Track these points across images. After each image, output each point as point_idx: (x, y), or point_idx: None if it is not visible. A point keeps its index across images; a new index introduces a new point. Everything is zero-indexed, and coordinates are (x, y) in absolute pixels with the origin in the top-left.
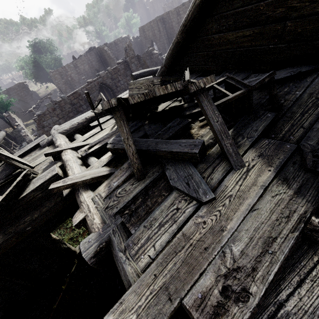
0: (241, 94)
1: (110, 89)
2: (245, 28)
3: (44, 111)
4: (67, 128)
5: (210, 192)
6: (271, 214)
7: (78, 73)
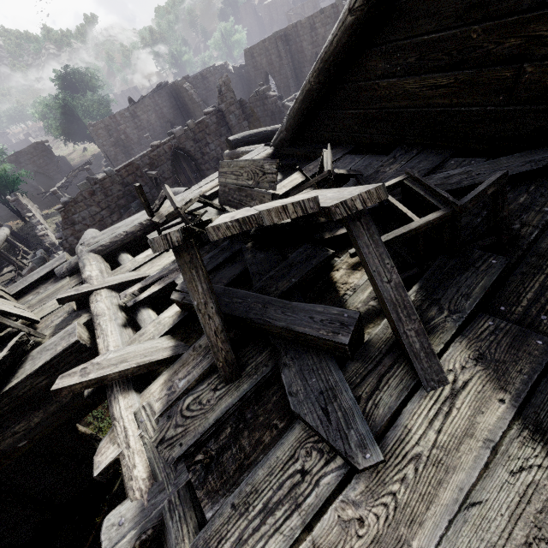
0: (439, 220)
1: (191, 159)
2: (441, 72)
3: (75, 197)
4: (105, 242)
5: (373, 444)
6: (512, 524)
7: (137, 127)
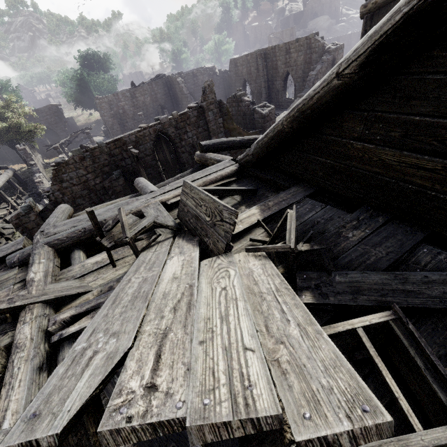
0: None
1: (171, 142)
2: (427, 155)
3: (67, 160)
4: (62, 236)
5: None
6: None
7: (134, 106)
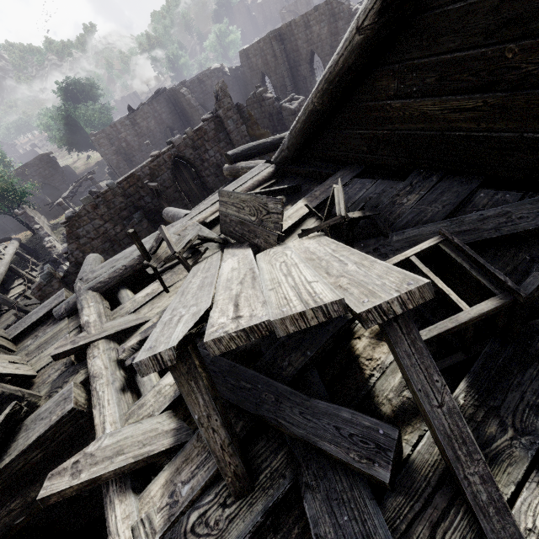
0: (494, 310)
1: (191, 166)
2: (466, 94)
3: (79, 211)
4: (103, 278)
5: None
6: None
7: (137, 134)
